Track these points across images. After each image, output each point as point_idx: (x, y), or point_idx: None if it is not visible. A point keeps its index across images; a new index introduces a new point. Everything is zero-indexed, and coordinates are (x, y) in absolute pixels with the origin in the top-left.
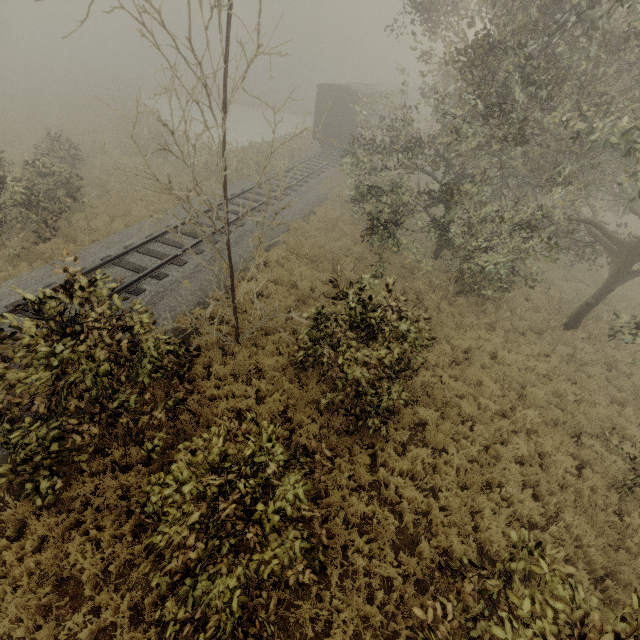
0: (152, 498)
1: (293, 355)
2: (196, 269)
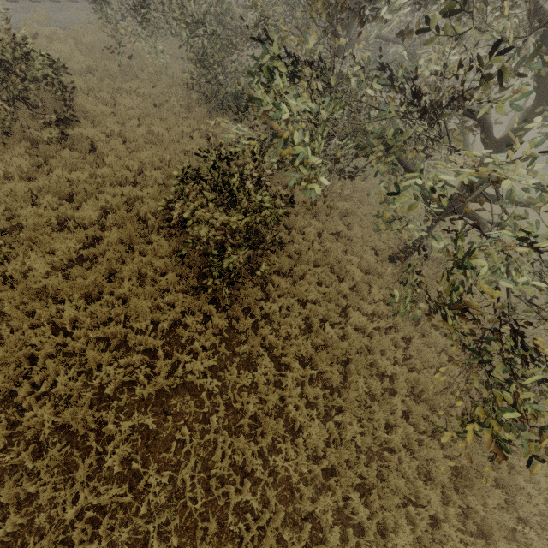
0: None
1: None
2: None
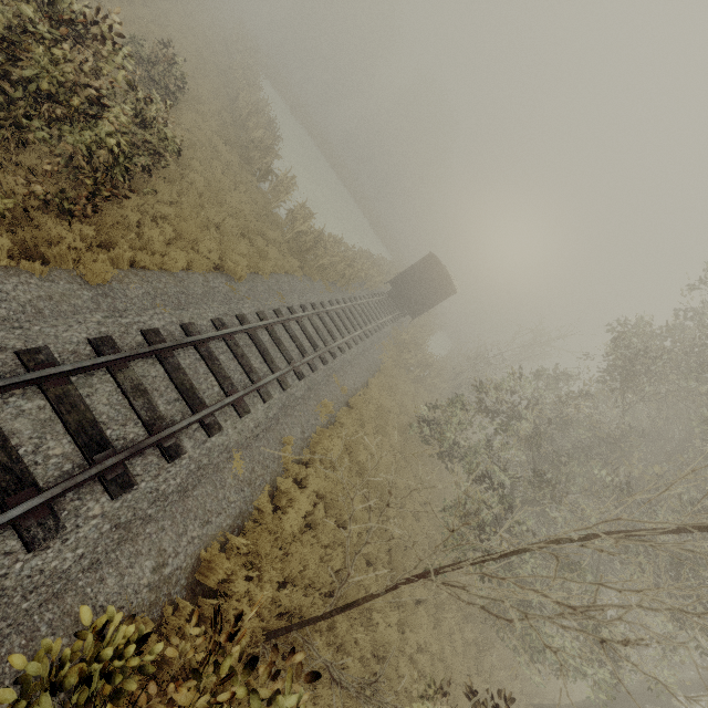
0: None
1: None
2: (255, 431)
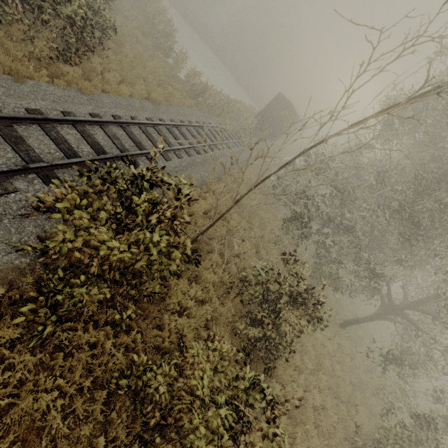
0: (161, 390)
1: (230, 282)
2: (175, 169)
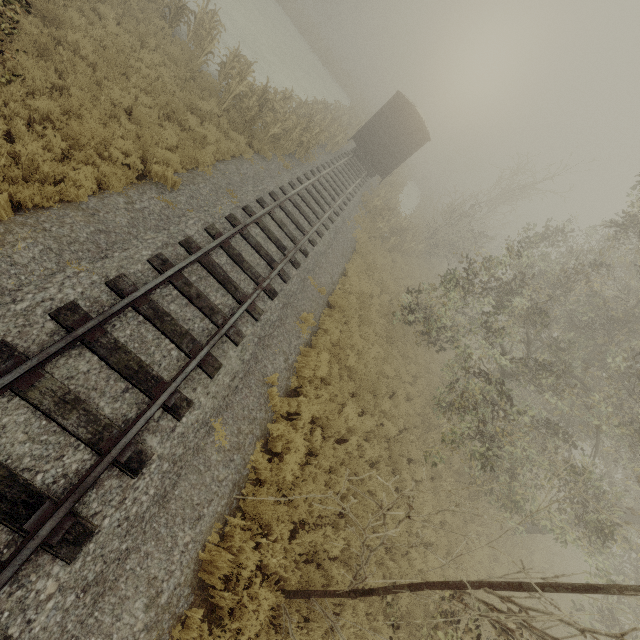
0: None
1: None
2: (232, 385)
